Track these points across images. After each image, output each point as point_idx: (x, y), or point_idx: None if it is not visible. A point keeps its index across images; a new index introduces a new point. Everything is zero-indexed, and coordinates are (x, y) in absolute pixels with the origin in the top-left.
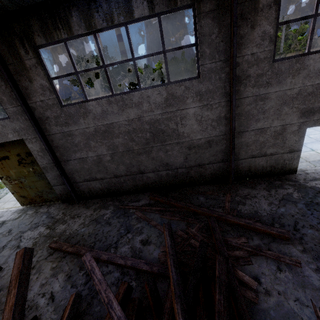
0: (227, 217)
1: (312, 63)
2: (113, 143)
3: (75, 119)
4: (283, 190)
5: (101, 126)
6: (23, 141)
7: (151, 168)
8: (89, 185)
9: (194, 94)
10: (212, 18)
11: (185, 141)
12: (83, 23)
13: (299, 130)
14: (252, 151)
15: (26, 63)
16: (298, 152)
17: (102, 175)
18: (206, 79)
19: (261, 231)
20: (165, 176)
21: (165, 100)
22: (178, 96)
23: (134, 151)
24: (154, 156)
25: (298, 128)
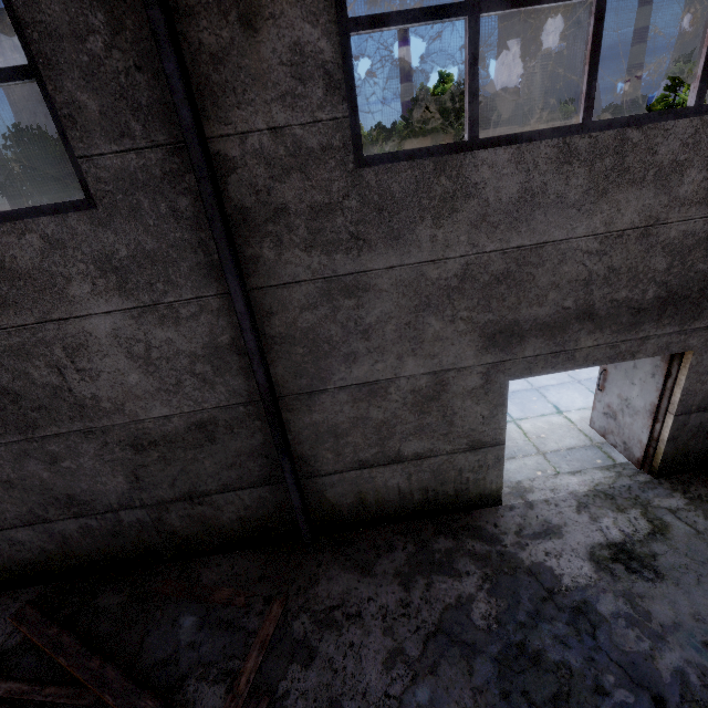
0: None
1: (491, 178)
2: None
3: None
4: (449, 584)
5: None
6: None
7: (15, 515)
8: None
9: (91, 267)
10: None
11: (112, 425)
12: None
13: (487, 386)
14: (356, 449)
15: None
16: (496, 449)
17: None
18: (120, 212)
19: None
20: (79, 536)
21: None
22: (27, 272)
23: None
24: (11, 477)
25: (483, 382)
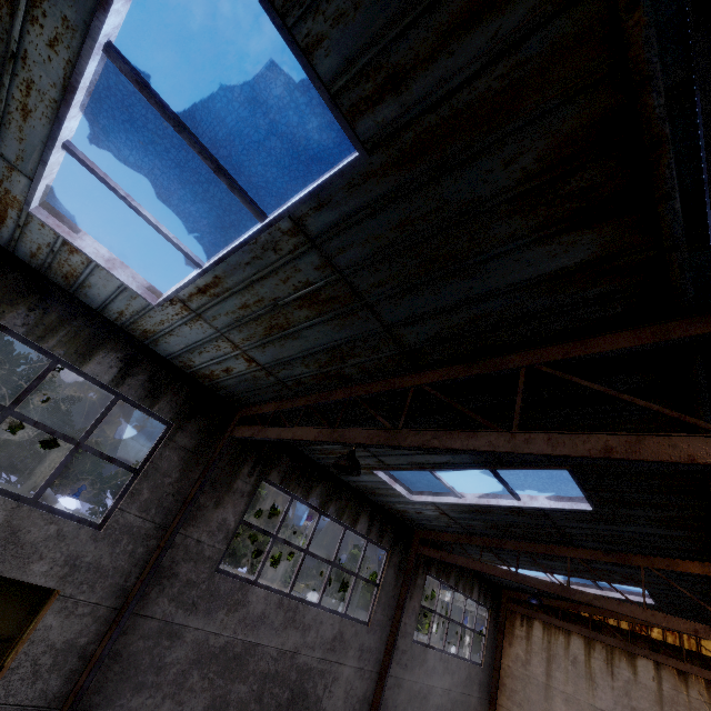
0: None
1: (430, 658)
2: (229, 692)
3: (215, 604)
4: None
5: (239, 641)
6: (33, 592)
7: None
8: None
9: (358, 645)
10: (395, 571)
11: None
12: (322, 499)
13: None
14: None
15: (237, 481)
16: None
17: None
18: (373, 630)
19: None
20: None
21: (333, 637)
22: (345, 640)
23: None
24: None
25: None
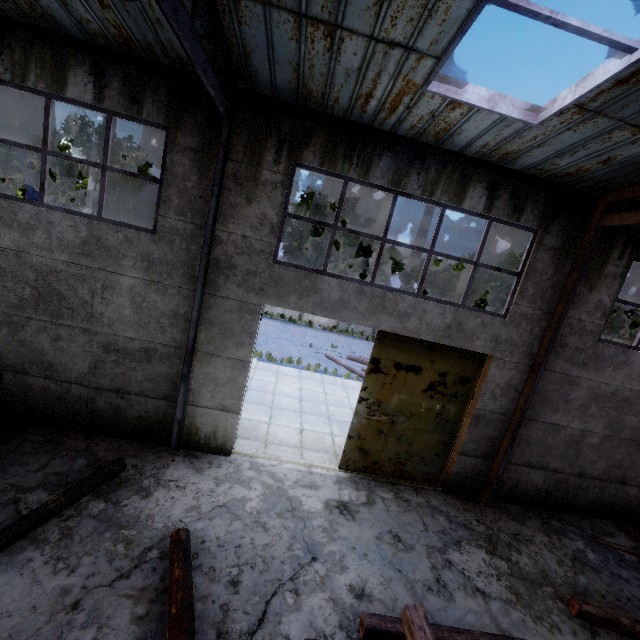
0: None
1: None
2: (622, 420)
3: (601, 364)
4: None
5: (627, 389)
6: (476, 356)
7: None
8: (525, 474)
9: None
10: None
11: None
12: None
13: None
14: None
15: (607, 267)
16: None
17: (561, 465)
18: None
19: None
20: None
21: None
22: None
23: (639, 444)
24: None
25: None
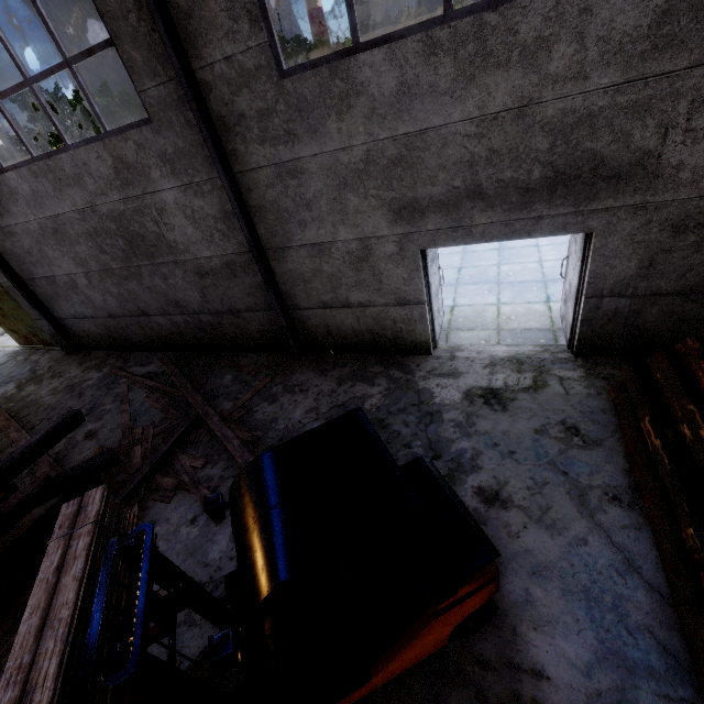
0: (211, 419)
1: (373, 76)
2: (78, 253)
3: (4, 204)
4: (363, 387)
5: (45, 220)
6: None
7: (156, 308)
8: (82, 325)
9: (158, 160)
10: None
11: (186, 259)
12: None
13: (402, 253)
14: (318, 293)
15: None
16: (419, 307)
17: (91, 311)
18: (163, 124)
19: (234, 456)
20: (185, 326)
21: (115, 171)
22: (133, 164)
23: (115, 271)
24: (150, 285)
25: (398, 249)
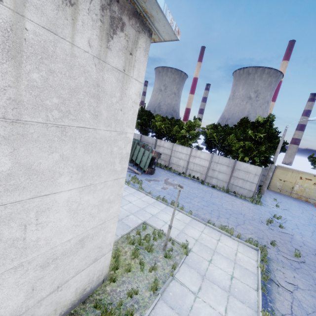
0: None
1: None
2: None
3: None
4: None
5: None
6: None
7: None
8: None
9: None
10: None
11: None
12: None
13: None
14: None
15: None
16: None
17: None
18: None
19: None
20: None
21: None
22: None
23: None
24: None
25: None
